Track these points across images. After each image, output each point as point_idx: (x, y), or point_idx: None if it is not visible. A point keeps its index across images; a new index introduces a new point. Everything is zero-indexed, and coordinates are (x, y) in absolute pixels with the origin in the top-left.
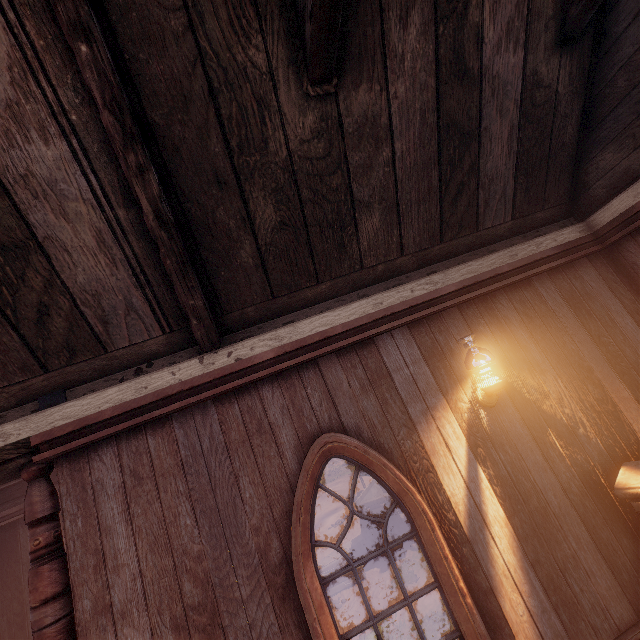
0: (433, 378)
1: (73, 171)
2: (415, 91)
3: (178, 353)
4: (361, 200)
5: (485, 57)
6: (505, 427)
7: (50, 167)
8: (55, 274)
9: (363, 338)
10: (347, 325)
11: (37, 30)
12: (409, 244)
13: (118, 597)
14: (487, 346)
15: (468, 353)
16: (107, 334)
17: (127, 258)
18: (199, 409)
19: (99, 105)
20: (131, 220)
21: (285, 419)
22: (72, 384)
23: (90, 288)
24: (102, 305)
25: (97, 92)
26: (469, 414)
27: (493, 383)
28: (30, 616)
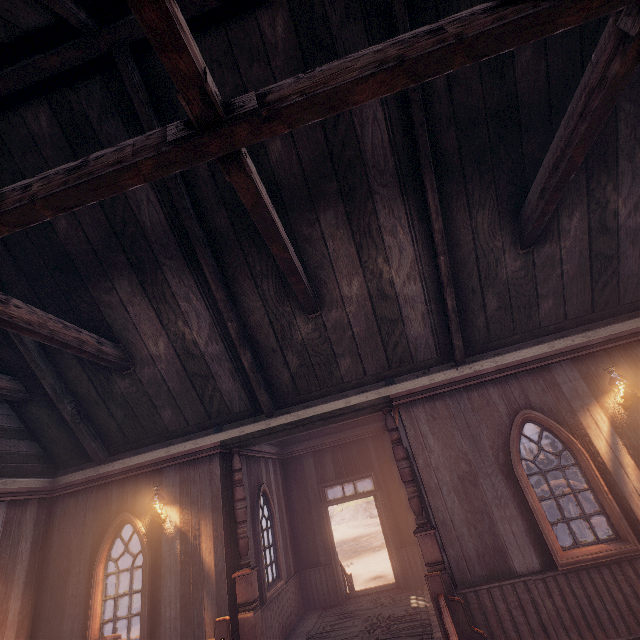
0: (587, 389)
1: (420, 293)
2: (576, 243)
3: (441, 366)
4: (542, 294)
5: (620, 221)
6: (636, 420)
7: (413, 292)
8: (404, 330)
9: (543, 365)
10: (533, 357)
11: (422, 250)
12: (570, 314)
13: (433, 462)
14: (625, 374)
15: (611, 377)
16: (415, 355)
17: (430, 324)
18: (457, 392)
19: (442, 274)
20: (435, 309)
21: (501, 401)
22: (397, 376)
23: (414, 336)
24: (416, 343)
25: (442, 270)
26: (611, 410)
27: (626, 394)
28: (397, 463)
